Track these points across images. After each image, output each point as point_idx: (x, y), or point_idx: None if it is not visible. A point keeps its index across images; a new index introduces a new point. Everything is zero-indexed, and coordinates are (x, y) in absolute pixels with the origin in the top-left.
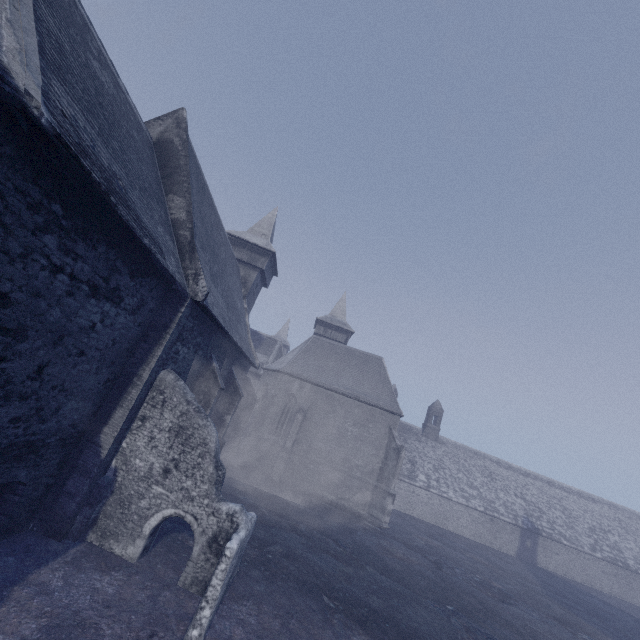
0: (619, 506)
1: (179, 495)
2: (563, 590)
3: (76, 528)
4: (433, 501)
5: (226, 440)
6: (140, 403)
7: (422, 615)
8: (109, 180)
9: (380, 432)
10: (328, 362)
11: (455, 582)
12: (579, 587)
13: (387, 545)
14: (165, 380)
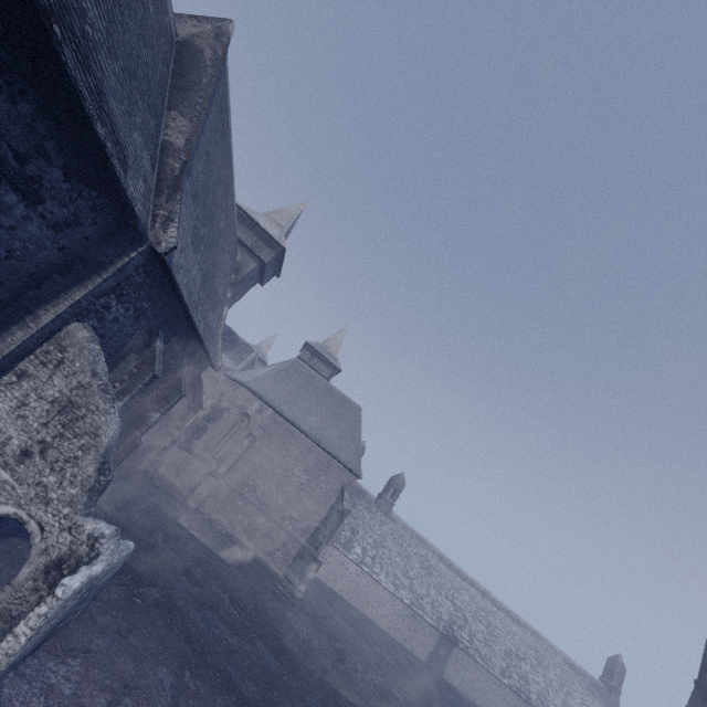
0: (541, 635)
1: (31, 491)
2: None
3: None
4: (361, 579)
5: (147, 441)
6: (25, 353)
7: None
8: (65, 6)
9: (330, 488)
10: (301, 393)
11: (353, 681)
12: None
13: (292, 618)
14: (74, 335)
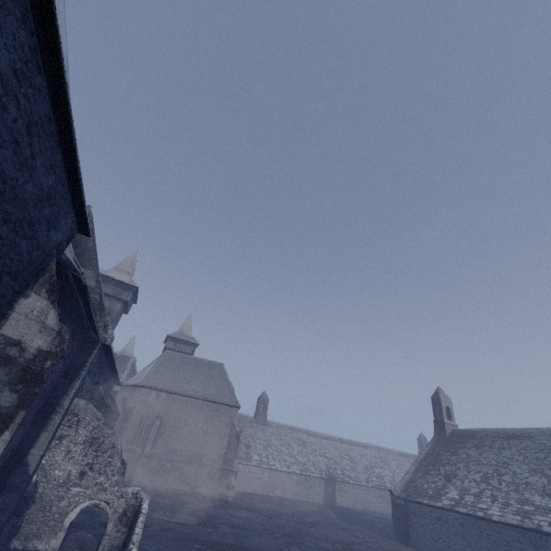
0: (380, 447)
1: (94, 489)
2: (350, 515)
3: (4, 538)
4: (265, 475)
5: None
6: (59, 426)
7: (260, 541)
8: None
9: (224, 423)
10: (180, 372)
11: (281, 523)
12: (361, 511)
13: (233, 512)
14: (79, 405)
